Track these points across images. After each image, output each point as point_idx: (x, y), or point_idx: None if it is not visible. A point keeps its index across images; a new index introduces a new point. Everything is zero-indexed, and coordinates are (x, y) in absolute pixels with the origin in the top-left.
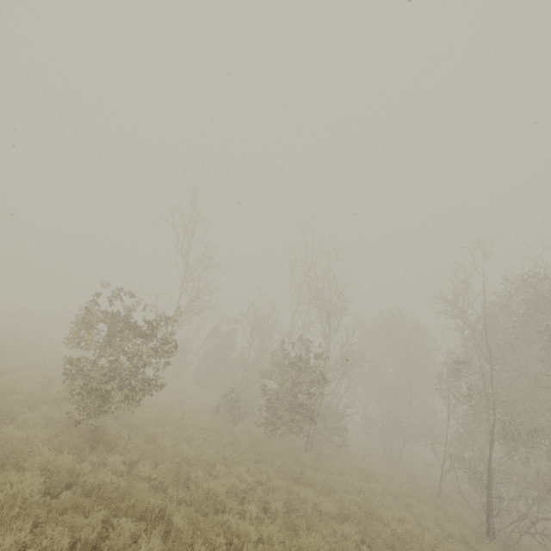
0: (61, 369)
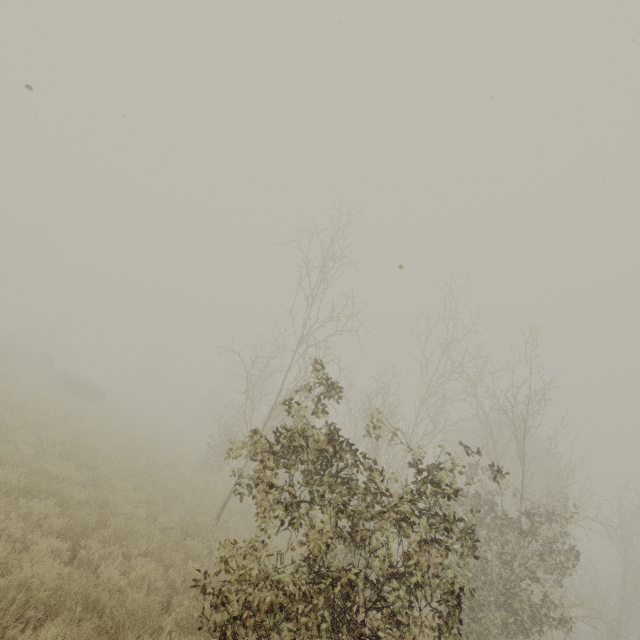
0: (79, 477)
